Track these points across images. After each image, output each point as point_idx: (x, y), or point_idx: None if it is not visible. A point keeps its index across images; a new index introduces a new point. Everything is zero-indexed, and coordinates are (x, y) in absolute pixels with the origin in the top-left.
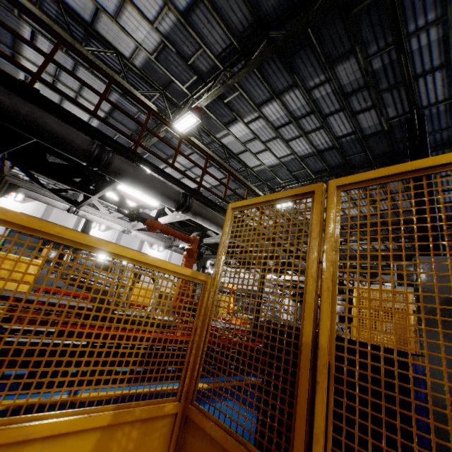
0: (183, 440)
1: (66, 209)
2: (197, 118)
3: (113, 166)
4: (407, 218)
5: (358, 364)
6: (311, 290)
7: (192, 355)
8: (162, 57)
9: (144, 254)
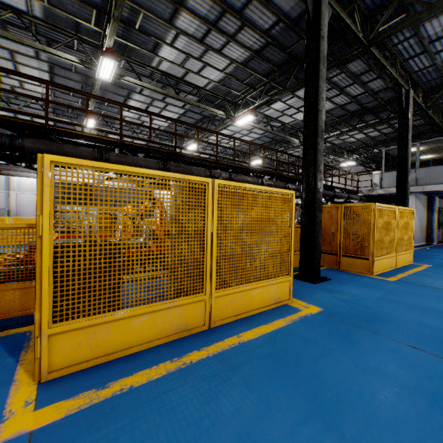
0: None
1: None
2: (112, 60)
3: (27, 149)
4: (388, 97)
5: None
6: None
7: None
8: (54, 1)
9: None
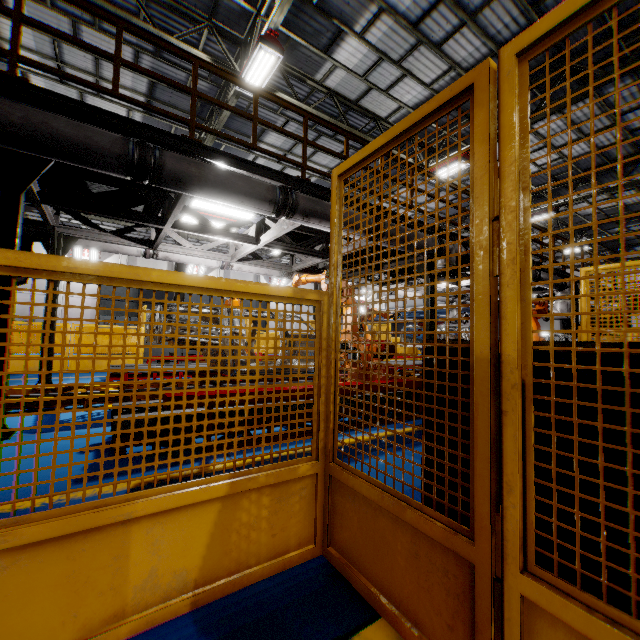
0: (331, 502)
1: (142, 254)
2: (275, 53)
3: (166, 170)
4: None
5: (576, 375)
6: (481, 272)
7: (321, 403)
8: None
9: (210, 277)
